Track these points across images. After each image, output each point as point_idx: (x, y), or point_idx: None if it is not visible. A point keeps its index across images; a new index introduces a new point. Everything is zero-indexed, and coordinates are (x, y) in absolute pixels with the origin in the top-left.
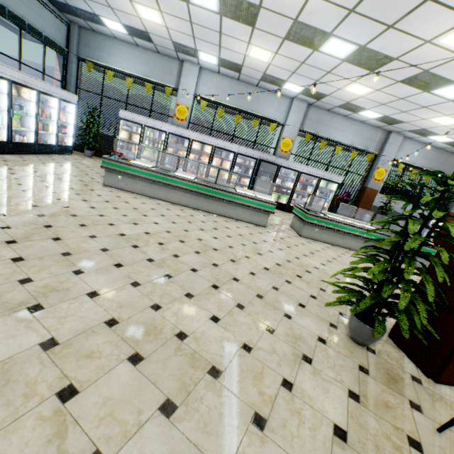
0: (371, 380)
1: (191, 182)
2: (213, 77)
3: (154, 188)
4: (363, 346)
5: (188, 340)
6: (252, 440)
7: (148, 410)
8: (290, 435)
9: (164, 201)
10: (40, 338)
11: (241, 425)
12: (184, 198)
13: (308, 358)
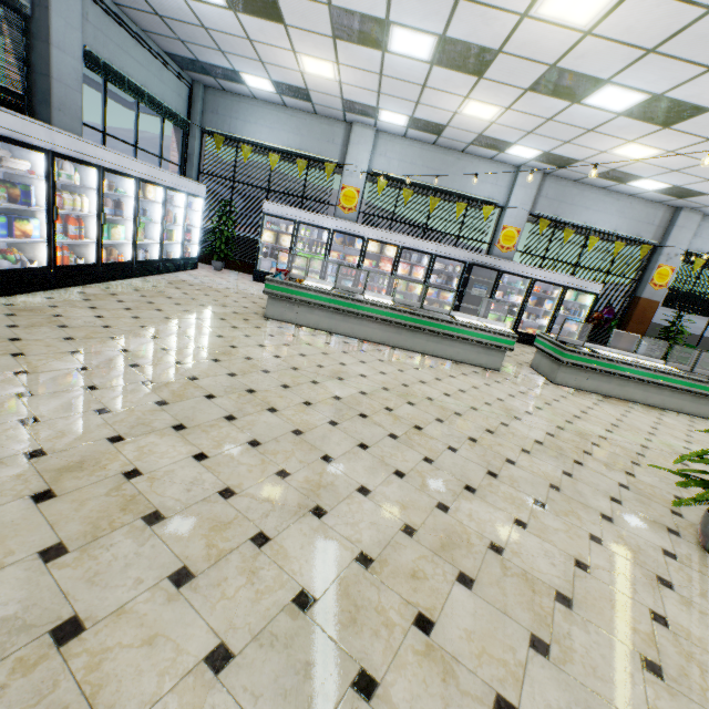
0: None
1: (391, 309)
2: (395, 143)
3: (336, 319)
4: None
5: (507, 555)
6: (658, 692)
7: (520, 647)
8: (699, 688)
9: (350, 337)
10: (350, 552)
11: (634, 671)
12: (378, 333)
13: (666, 581)
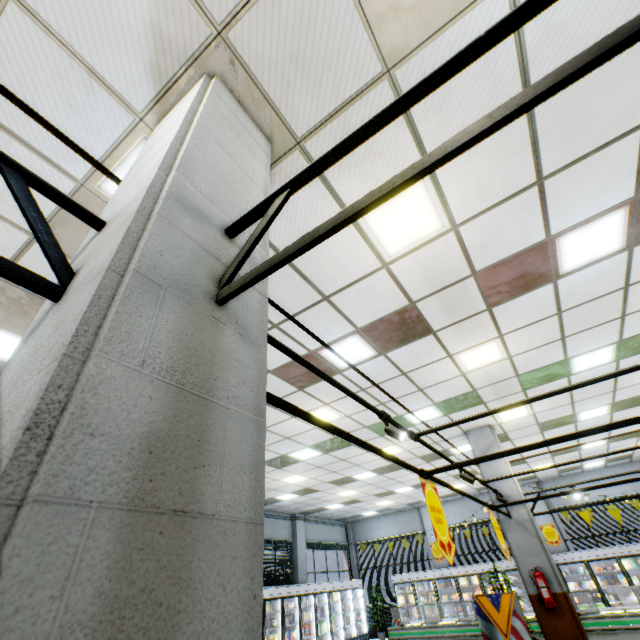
0: None
1: (453, 626)
2: (445, 506)
3: None
4: None
5: None
6: None
7: None
8: None
9: None
10: None
11: None
12: None
13: None
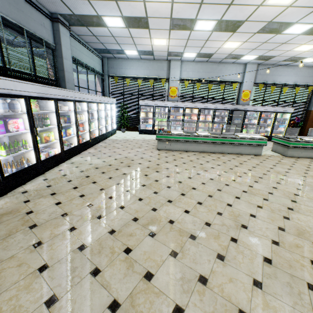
0: None
1: (210, 137)
2: (189, 65)
3: (187, 145)
4: None
5: None
6: None
7: None
8: None
9: (194, 151)
10: (268, 240)
11: None
12: (205, 148)
13: None
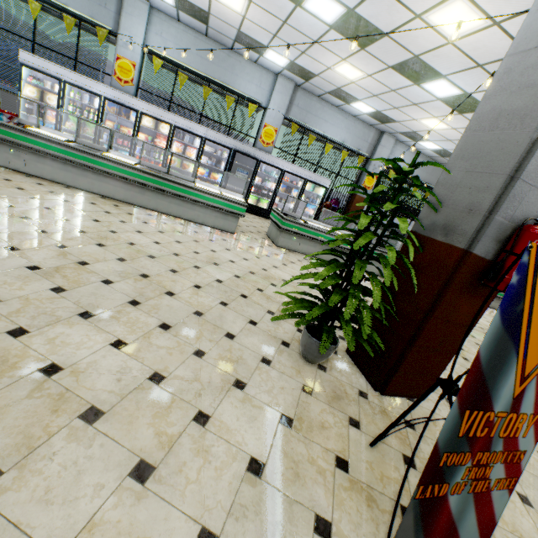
0: (312, 401)
1: (130, 168)
2: (170, 25)
3: (74, 172)
4: (314, 364)
5: (60, 376)
6: (123, 499)
7: None
8: (185, 482)
9: (91, 192)
10: None
11: (111, 481)
12: (120, 191)
13: (242, 383)
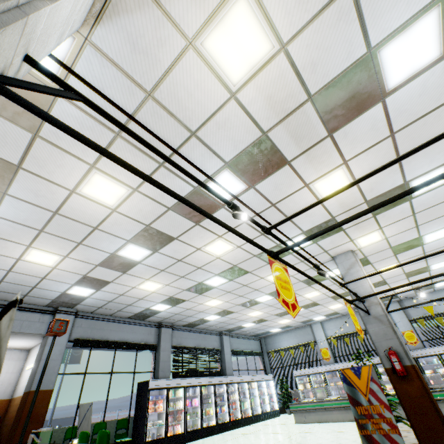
0: None
1: (336, 400)
2: (330, 322)
3: (320, 414)
4: None
5: None
6: None
7: None
8: None
9: (329, 422)
10: None
11: None
12: (339, 415)
13: None
